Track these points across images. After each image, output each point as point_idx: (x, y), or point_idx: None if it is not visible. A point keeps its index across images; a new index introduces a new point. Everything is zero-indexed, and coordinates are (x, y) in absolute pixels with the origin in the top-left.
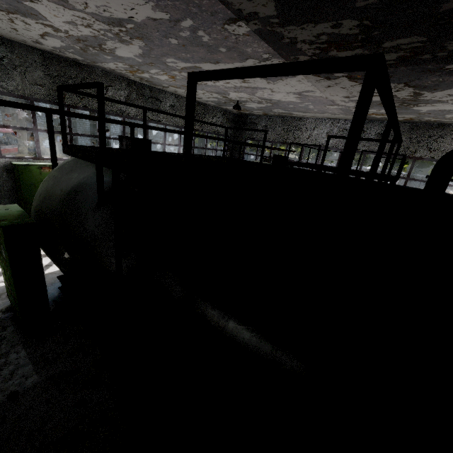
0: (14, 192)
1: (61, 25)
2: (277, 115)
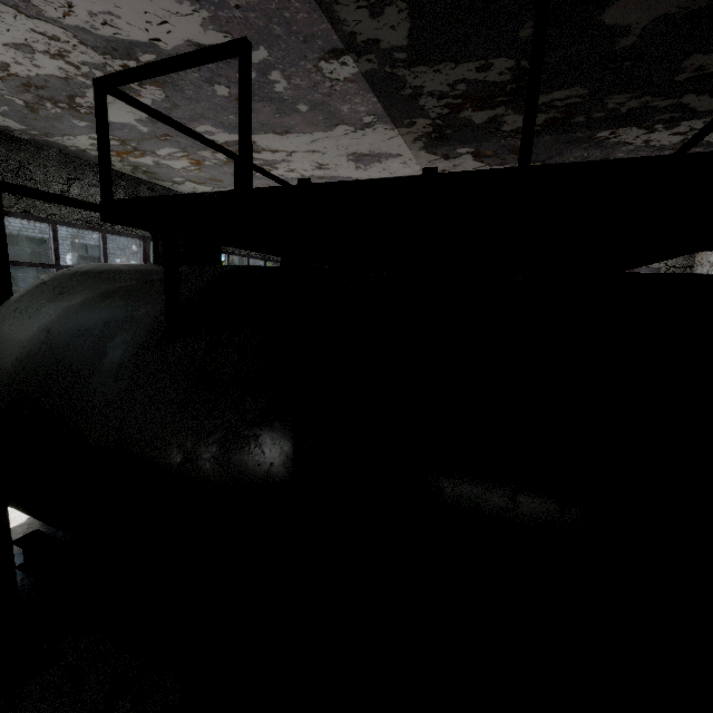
0: None
1: None
2: None
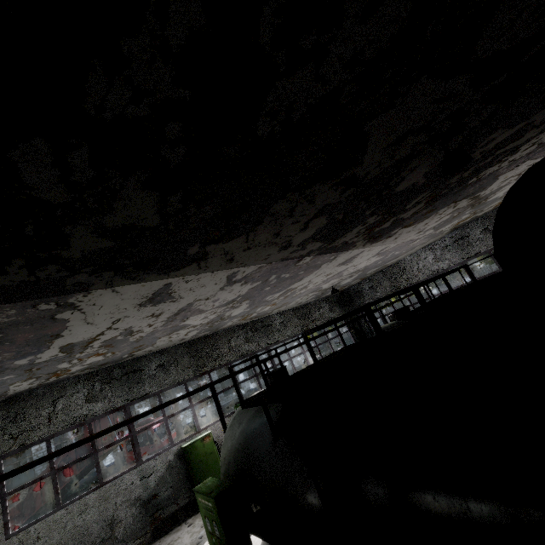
0: (188, 478)
1: (198, 322)
2: (374, 273)
